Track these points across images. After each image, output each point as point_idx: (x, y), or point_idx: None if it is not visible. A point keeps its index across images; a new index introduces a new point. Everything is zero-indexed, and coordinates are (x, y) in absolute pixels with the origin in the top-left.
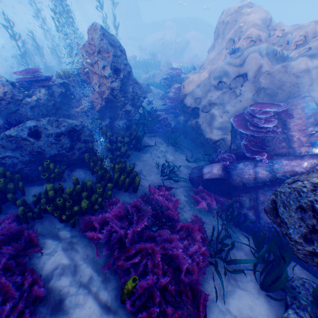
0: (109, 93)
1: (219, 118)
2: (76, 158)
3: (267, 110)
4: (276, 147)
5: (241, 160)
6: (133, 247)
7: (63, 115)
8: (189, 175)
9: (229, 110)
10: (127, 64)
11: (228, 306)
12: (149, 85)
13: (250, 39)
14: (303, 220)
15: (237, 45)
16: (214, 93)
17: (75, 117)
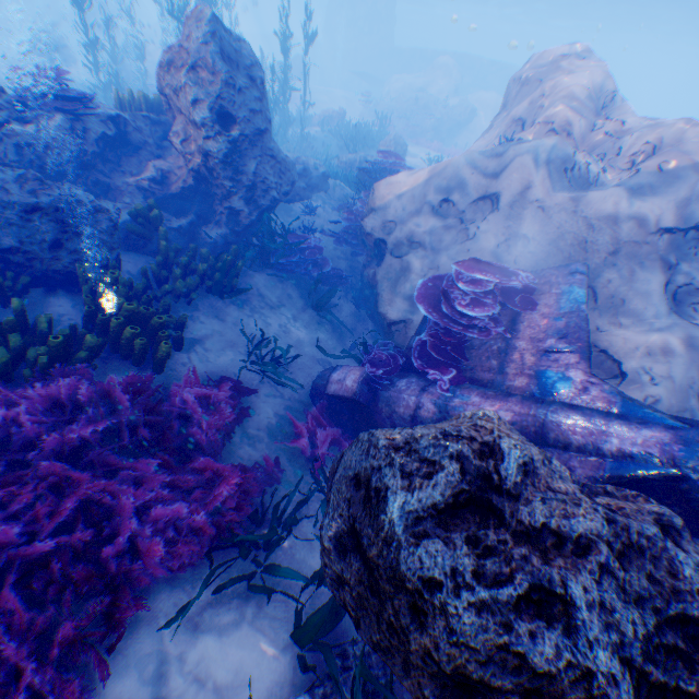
0: (201, 162)
1: (416, 275)
2: (63, 271)
3: (476, 275)
4: (477, 364)
5: (409, 374)
6: (38, 467)
7: (95, 182)
8: (313, 379)
9: (441, 264)
10: (257, 111)
11: (192, 648)
12: (328, 175)
13: (551, 127)
14: (351, 504)
15: (521, 134)
16: (427, 221)
17: (121, 192)
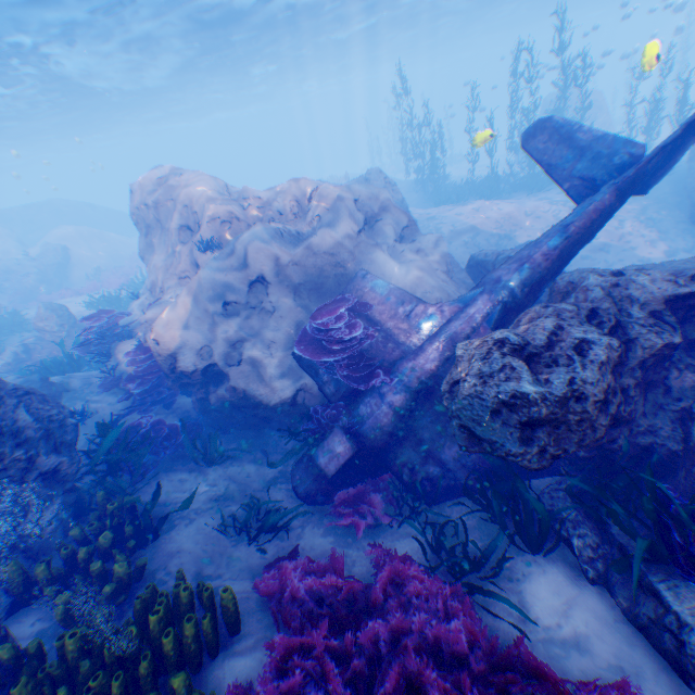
0: None
1: (269, 358)
2: None
3: (340, 313)
4: (385, 354)
5: (358, 401)
6: None
7: None
8: (297, 491)
9: (275, 337)
10: None
11: (540, 623)
12: (47, 376)
13: (220, 220)
14: (506, 423)
15: (205, 235)
16: (229, 324)
17: None
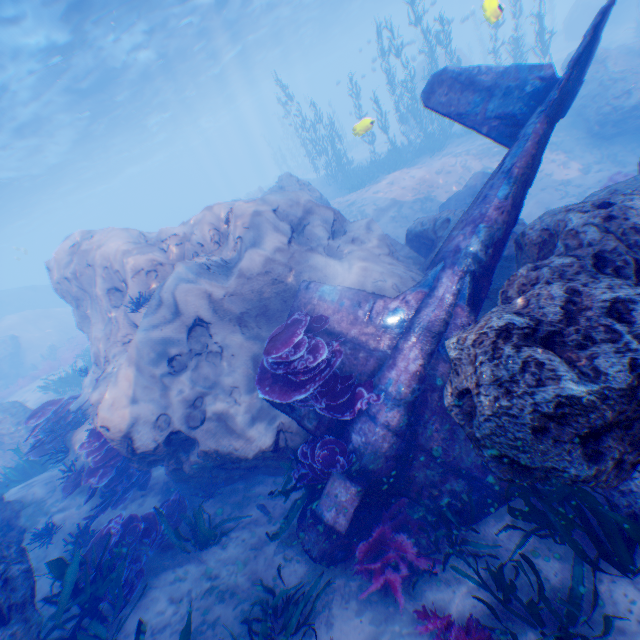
0: None
1: (234, 406)
2: None
3: (296, 339)
4: (359, 367)
5: (347, 429)
6: None
7: None
8: (311, 555)
9: (234, 380)
10: None
11: None
12: (2, 497)
13: (144, 271)
14: (559, 441)
15: (132, 291)
16: (180, 381)
17: None
